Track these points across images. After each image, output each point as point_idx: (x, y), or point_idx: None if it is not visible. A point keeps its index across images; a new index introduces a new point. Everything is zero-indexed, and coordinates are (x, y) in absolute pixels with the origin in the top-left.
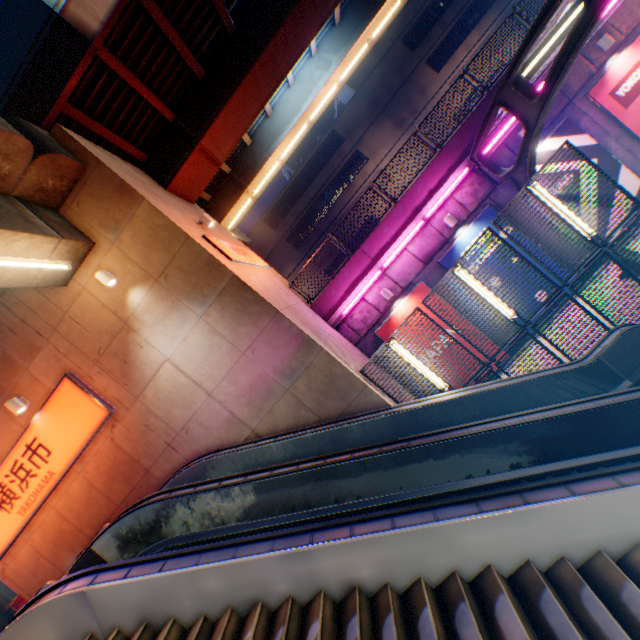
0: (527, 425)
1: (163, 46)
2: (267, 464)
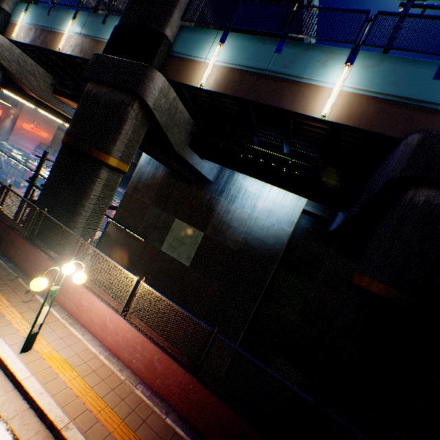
0: None
1: None
2: None
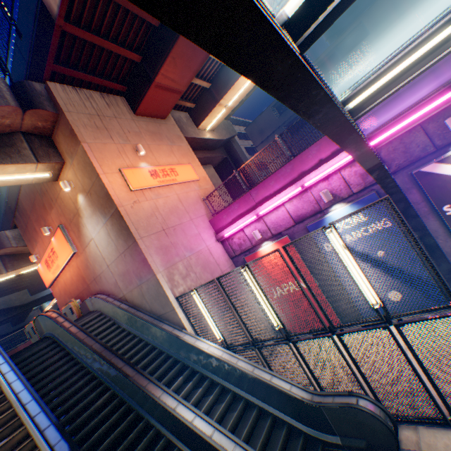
0: (183, 423)
1: (119, 6)
2: (121, 318)
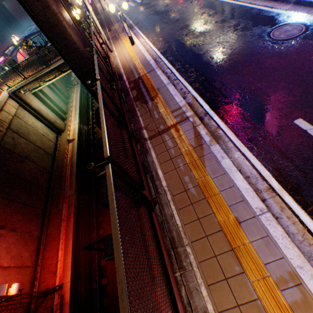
0: None
1: None
2: None
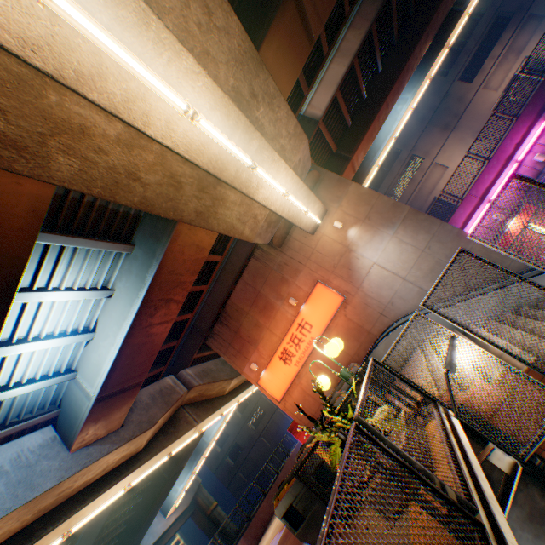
0: None
1: (336, 116)
2: None
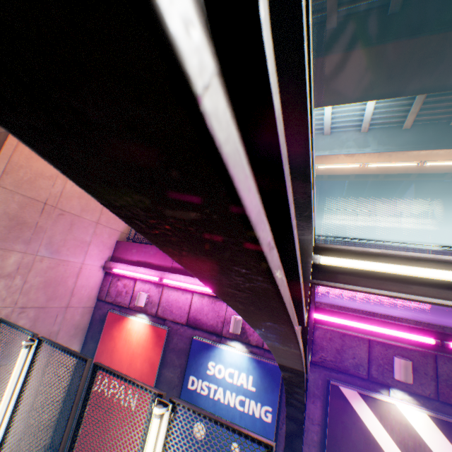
0: None
1: None
2: None
